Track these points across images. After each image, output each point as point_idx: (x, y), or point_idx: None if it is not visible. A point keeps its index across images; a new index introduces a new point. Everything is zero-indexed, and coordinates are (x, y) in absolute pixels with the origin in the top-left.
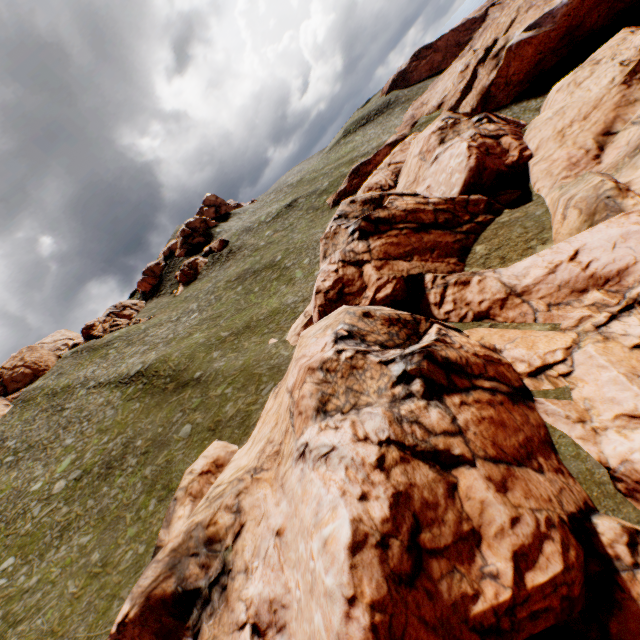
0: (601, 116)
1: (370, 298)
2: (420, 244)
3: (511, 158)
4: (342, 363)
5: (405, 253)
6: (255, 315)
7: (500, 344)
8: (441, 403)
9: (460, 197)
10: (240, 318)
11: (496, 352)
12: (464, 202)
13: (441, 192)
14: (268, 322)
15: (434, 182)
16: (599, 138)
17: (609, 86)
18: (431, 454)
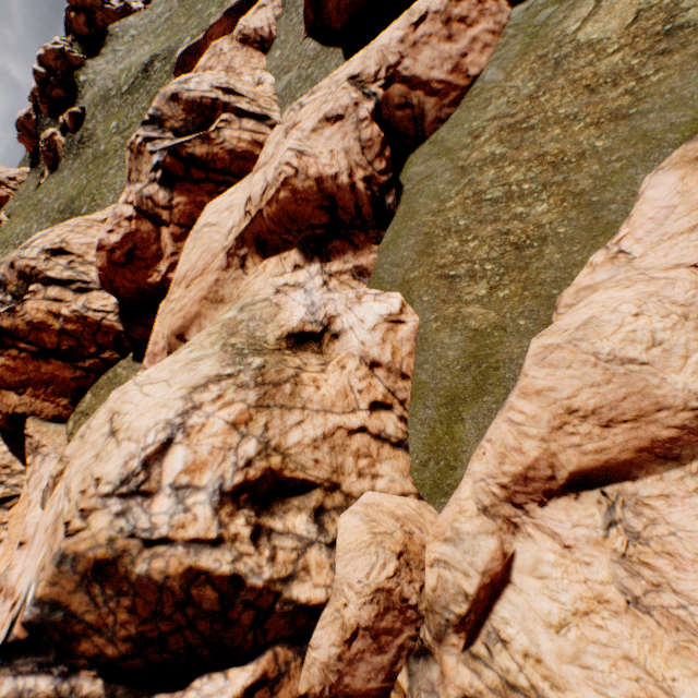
0: (191, 300)
1: None
2: (38, 374)
3: (156, 276)
4: None
5: (21, 382)
6: None
7: (8, 533)
8: None
9: (93, 318)
10: None
11: None
12: (97, 326)
13: None
14: None
15: None
16: (173, 339)
17: (224, 241)
18: None
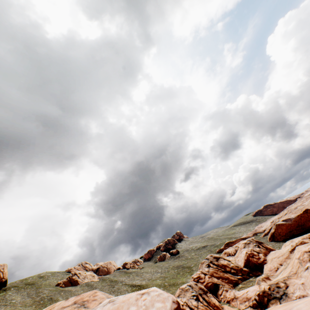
0: (281, 258)
1: (204, 285)
2: (223, 275)
3: (259, 261)
4: (185, 289)
5: (217, 276)
6: (177, 281)
7: (225, 308)
8: (197, 302)
9: (240, 266)
10: (172, 280)
11: (222, 308)
12: (241, 268)
13: (240, 263)
14: (179, 284)
15: (239, 259)
16: (278, 265)
17: (287, 250)
18: (191, 308)
